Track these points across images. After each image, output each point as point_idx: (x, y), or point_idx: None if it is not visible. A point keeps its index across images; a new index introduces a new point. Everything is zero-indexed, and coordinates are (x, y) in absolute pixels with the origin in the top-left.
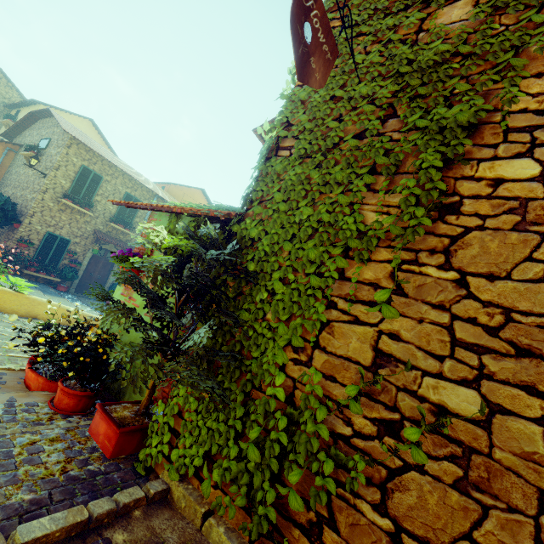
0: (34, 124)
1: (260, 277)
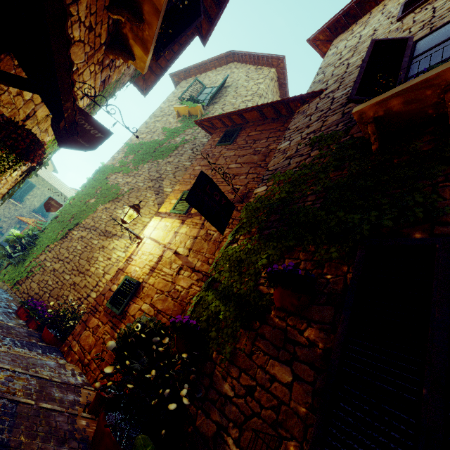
0: None
1: (37, 245)
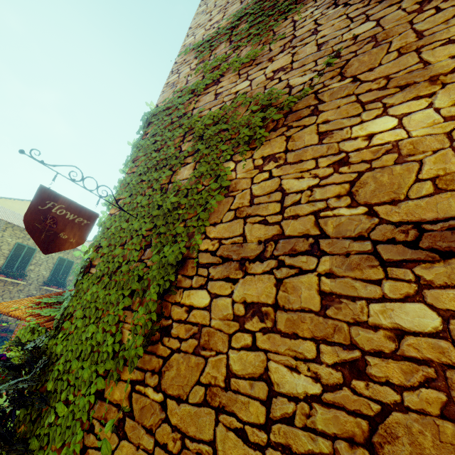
0: None
1: (53, 398)
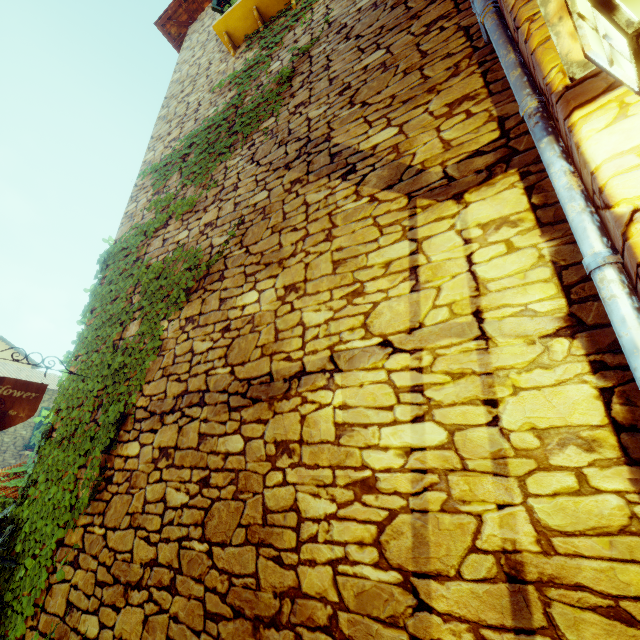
0: None
1: (22, 556)
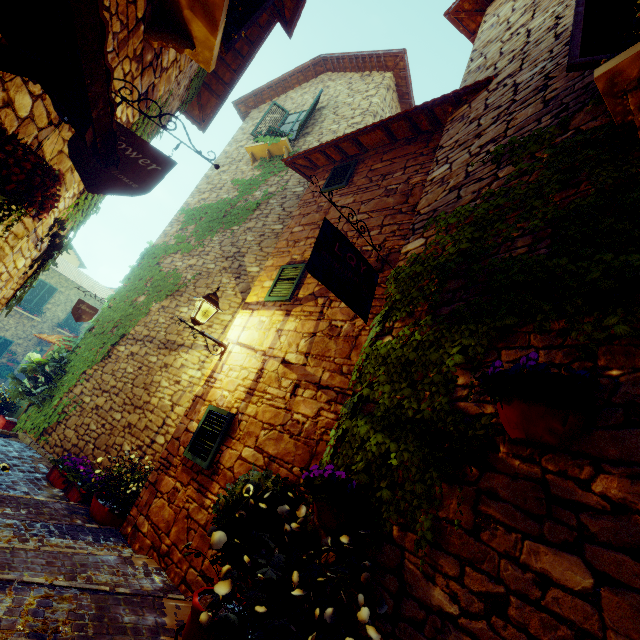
0: None
1: (68, 372)
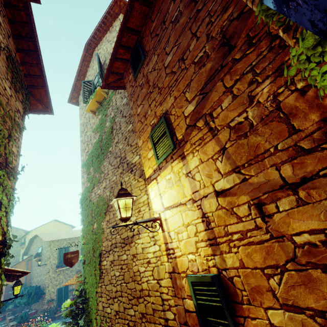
0: (33, 242)
1: (89, 298)
